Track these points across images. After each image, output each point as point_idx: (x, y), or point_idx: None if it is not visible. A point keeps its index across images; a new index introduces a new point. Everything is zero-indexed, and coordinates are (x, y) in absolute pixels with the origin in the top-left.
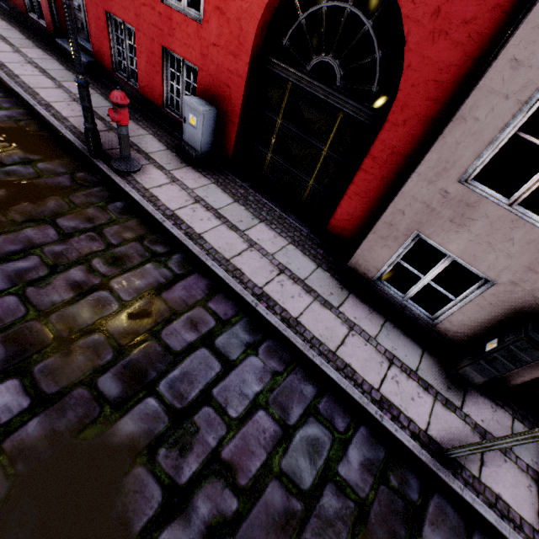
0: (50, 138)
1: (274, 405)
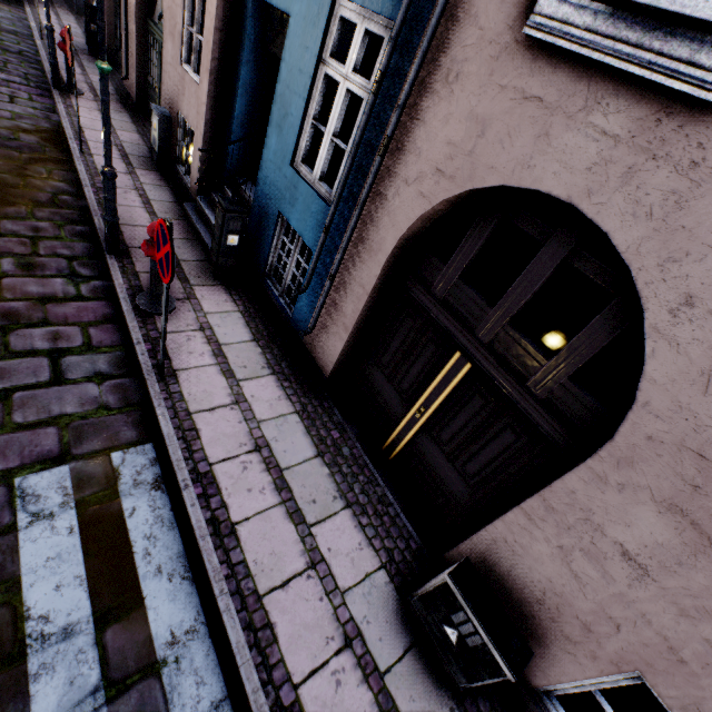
0: None
1: (1, 17)
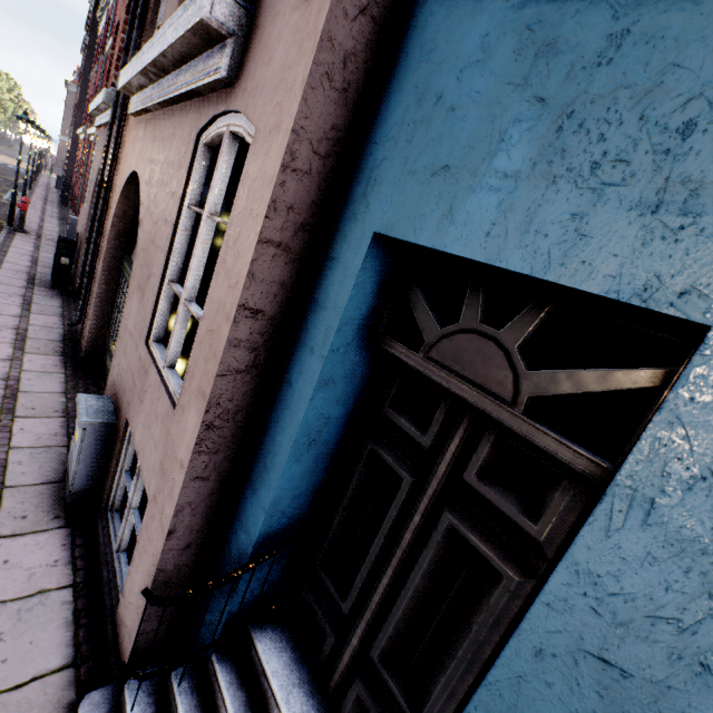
0: (2, 222)
1: None
